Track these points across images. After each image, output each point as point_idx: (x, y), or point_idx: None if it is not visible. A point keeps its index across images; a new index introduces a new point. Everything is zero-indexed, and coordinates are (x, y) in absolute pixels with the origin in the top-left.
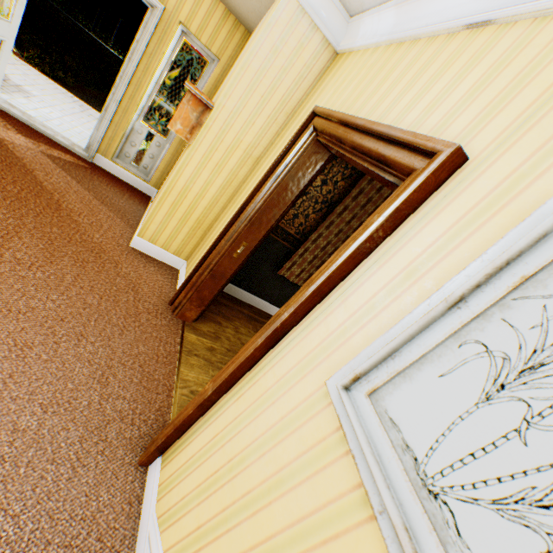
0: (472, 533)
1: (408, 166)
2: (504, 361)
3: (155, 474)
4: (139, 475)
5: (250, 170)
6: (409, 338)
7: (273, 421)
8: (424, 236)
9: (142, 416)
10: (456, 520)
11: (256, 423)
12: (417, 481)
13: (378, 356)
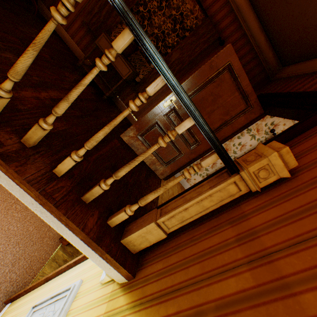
0: None
1: None
2: (43, 316)
3: (5, 309)
4: (2, 306)
5: None
6: (45, 301)
7: (27, 307)
8: (74, 272)
9: (18, 282)
10: None
11: (26, 305)
12: None
13: (40, 302)
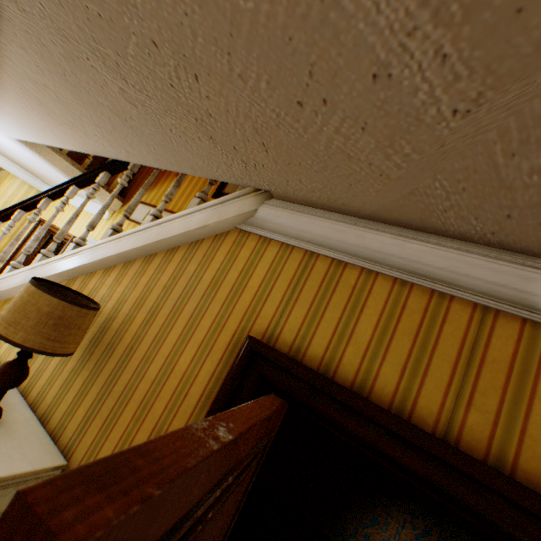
0: None
1: (69, 239)
2: None
3: None
4: None
5: (9, 241)
6: None
7: None
8: None
9: None
10: None
11: None
12: None
13: None
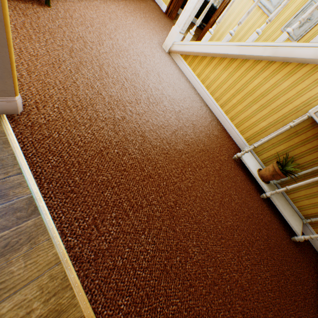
0: (272, 1)
1: None
2: None
3: None
4: None
5: None
6: None
7: (236, 13)
8: None
9: None
10: (270, 1)
11: (231, 17)
12: (266, 0)
13: None
